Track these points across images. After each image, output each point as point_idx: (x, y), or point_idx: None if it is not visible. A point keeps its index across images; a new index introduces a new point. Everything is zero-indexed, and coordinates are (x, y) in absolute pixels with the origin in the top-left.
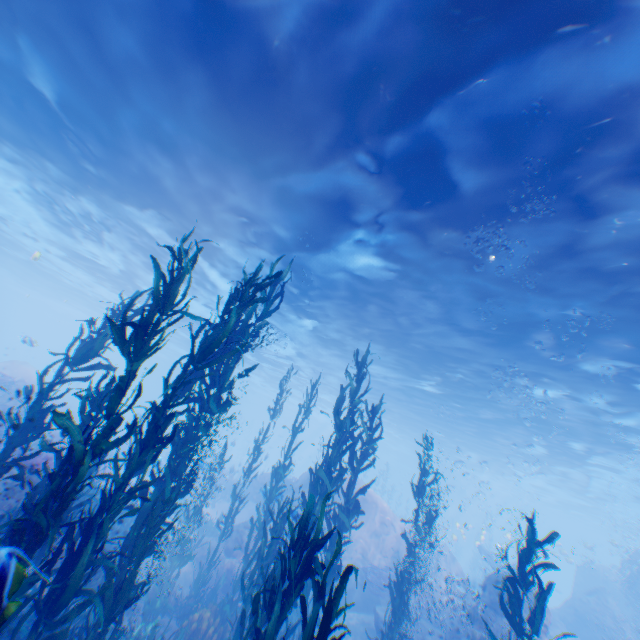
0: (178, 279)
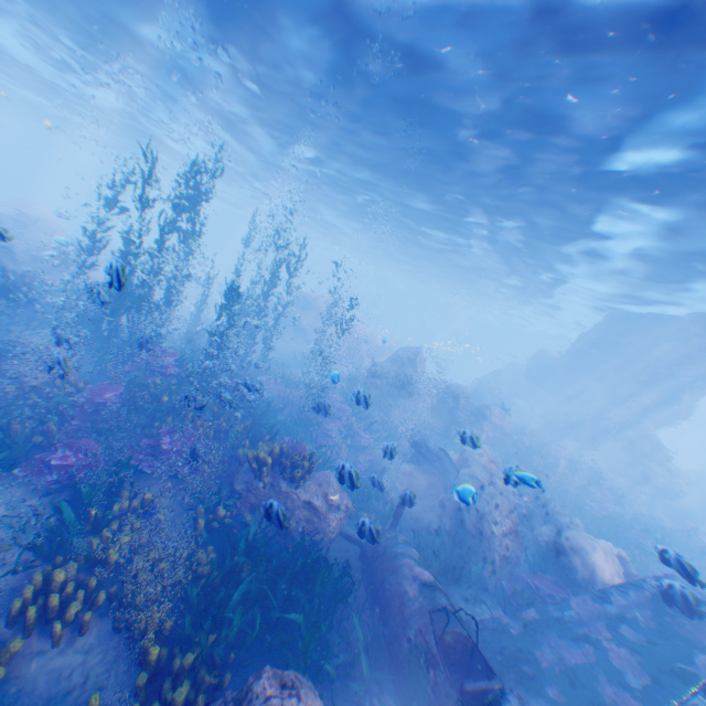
0: (152, 169)
